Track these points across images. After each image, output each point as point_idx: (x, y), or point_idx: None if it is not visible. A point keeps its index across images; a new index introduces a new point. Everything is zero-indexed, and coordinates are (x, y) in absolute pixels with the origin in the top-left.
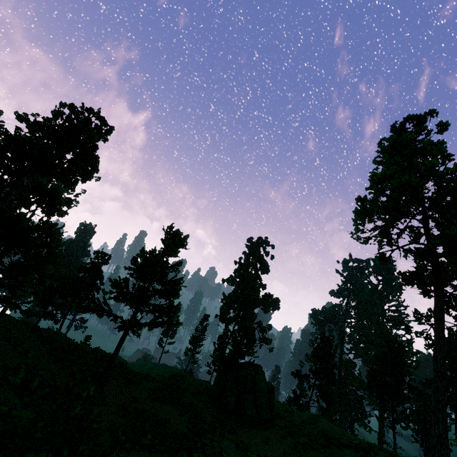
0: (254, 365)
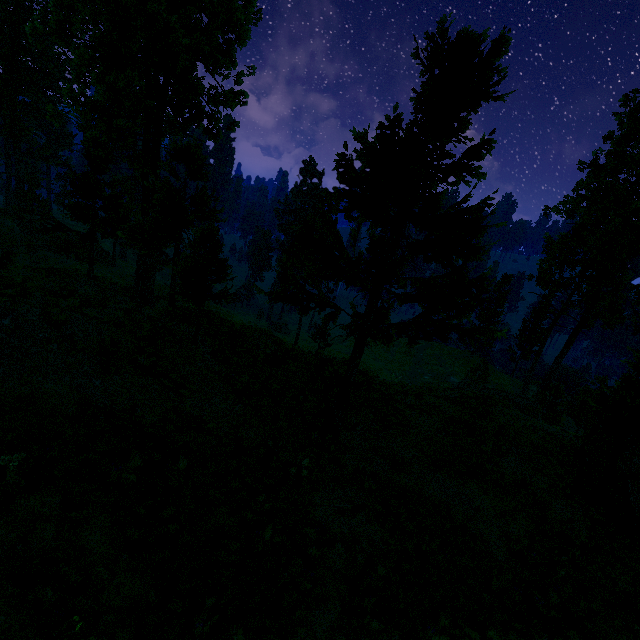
0: None
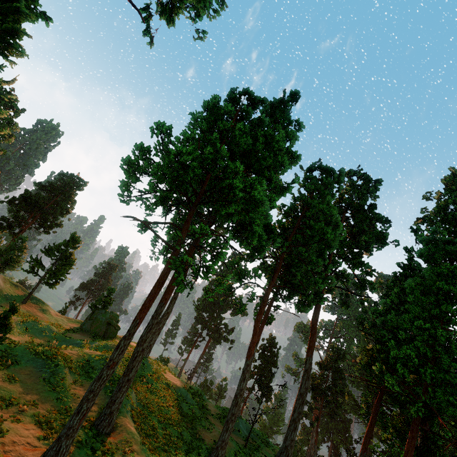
0: (112, 312)
